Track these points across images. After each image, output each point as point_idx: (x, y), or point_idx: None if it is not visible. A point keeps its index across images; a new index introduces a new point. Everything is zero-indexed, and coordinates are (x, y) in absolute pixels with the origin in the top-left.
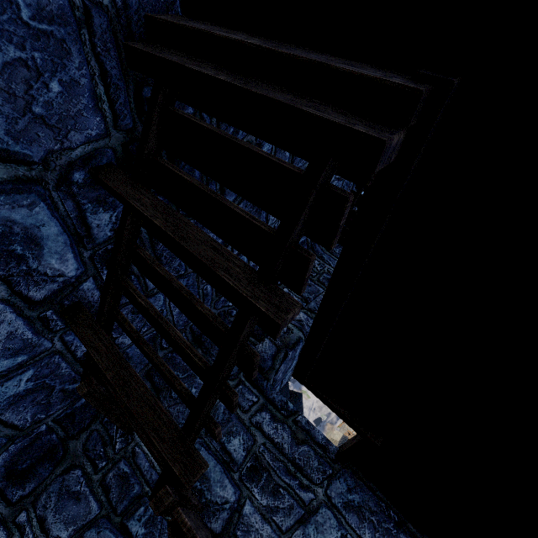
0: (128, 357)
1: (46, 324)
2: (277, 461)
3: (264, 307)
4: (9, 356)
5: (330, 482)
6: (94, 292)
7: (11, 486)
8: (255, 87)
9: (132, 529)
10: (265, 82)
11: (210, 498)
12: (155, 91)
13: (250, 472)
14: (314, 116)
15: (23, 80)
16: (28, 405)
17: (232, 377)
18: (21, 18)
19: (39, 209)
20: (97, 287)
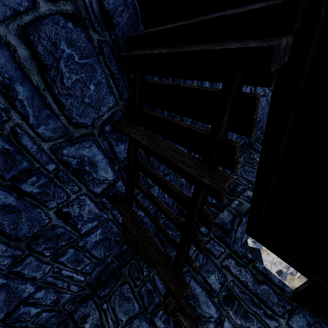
0: (144, 223)
1: (103, 205)
2: (244, 294)
3: (207, 181)
4: (90, 222)
5: (290, 315)
6: (122, 187)
7: (99, 289)
8: (182, 49)
9: (157, 323)
10: (188, 44)
11: (200, 313)
12: (134, 74)
13: (225, 299)
14: (219, 50)
15: (79, 88)
16: (101, 247)
17: (205, 235)
18: (75, 61)
19: (93, 148)
20: (124, 185)
